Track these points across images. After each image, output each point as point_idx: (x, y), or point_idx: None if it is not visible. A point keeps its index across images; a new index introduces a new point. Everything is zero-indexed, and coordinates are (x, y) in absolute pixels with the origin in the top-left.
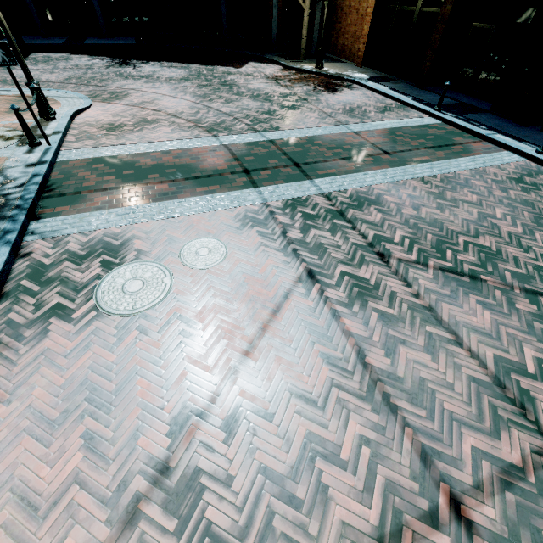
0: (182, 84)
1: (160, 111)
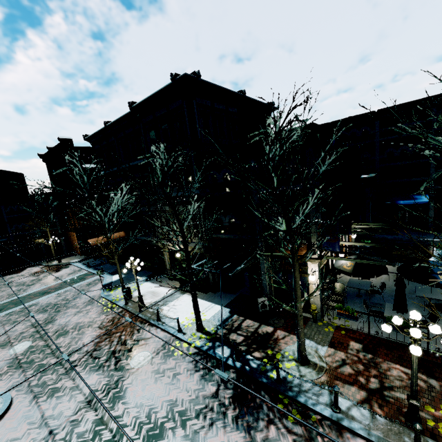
0: None
1: None
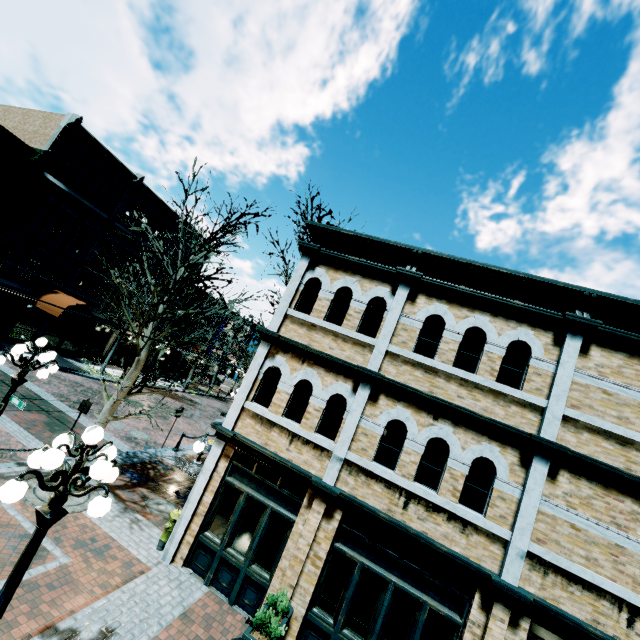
0: None
1: None
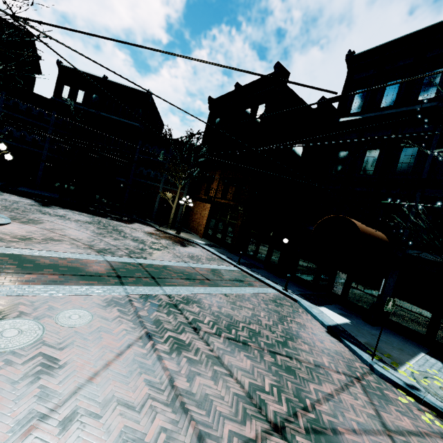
0: (86, 225)
1: (65, 236)
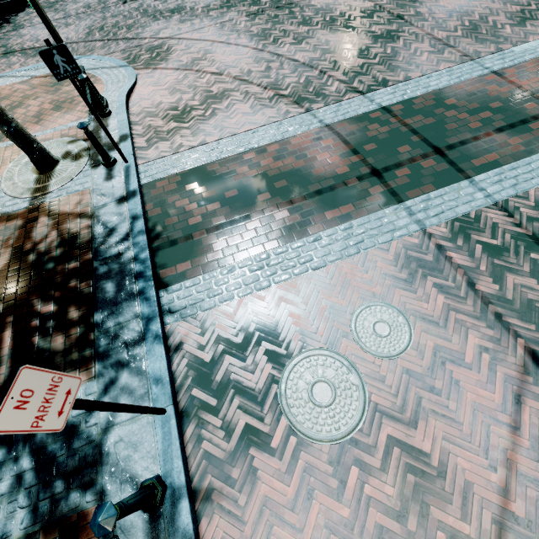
0: (227, 16)
1: (222, 74)
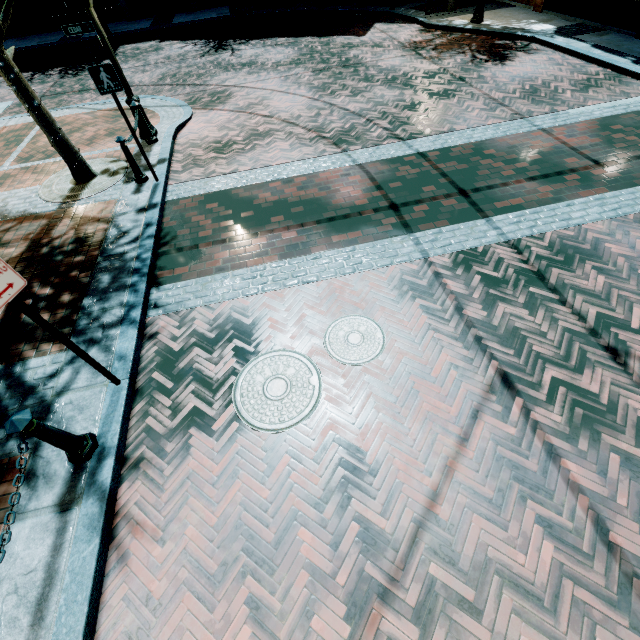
0: (293, 71)
1: (272, 117)
